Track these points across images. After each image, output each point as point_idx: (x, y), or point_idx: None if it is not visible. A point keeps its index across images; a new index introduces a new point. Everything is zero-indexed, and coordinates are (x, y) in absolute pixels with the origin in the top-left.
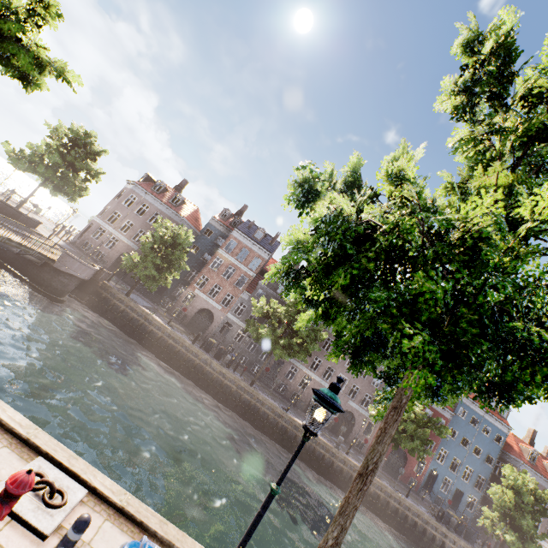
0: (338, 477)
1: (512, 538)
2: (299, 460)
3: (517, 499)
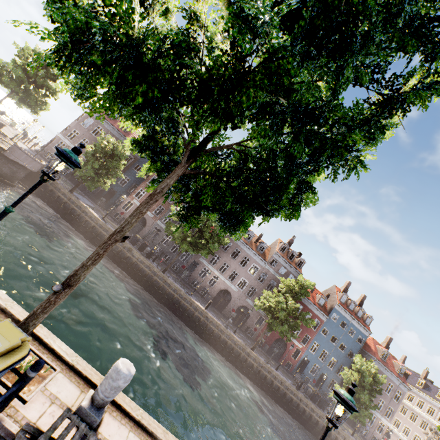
0: (223, 347)
1: None
2: (193, 332)
3: (360, 379)
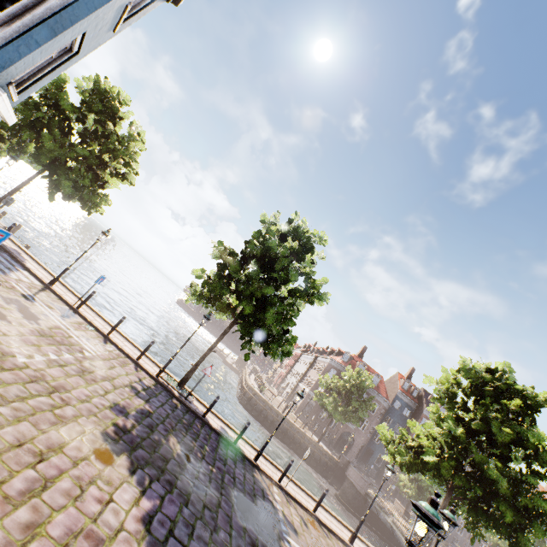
0: None
1: None
2: None
3: None
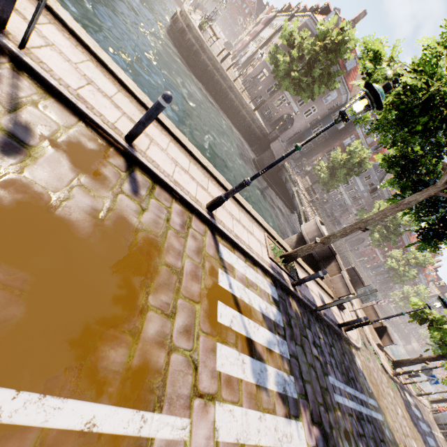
0: None
1: (402, 304)
2: None
3: (415, 296)
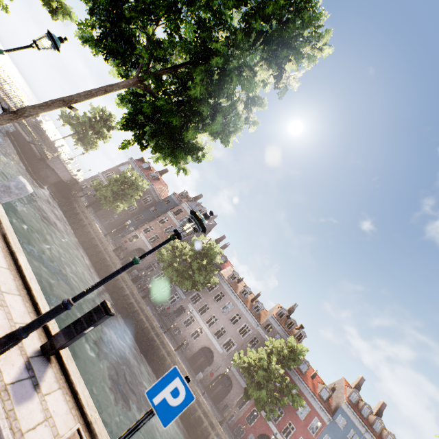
0: None
1: None
2: (154, 375)
3: None
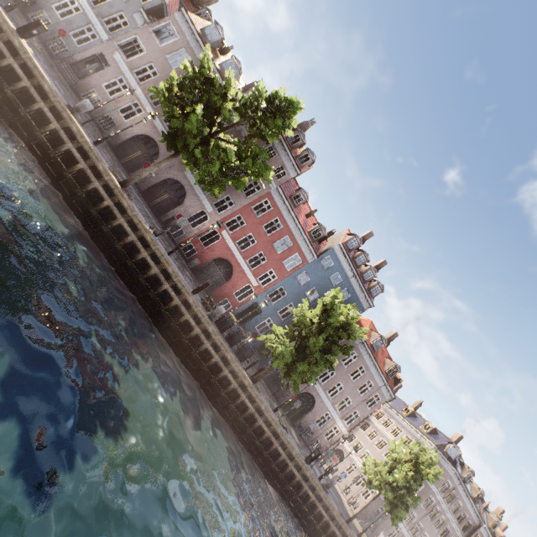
0: (33, 129)
1: (284, 349)
2: None
3: (322, 319)
